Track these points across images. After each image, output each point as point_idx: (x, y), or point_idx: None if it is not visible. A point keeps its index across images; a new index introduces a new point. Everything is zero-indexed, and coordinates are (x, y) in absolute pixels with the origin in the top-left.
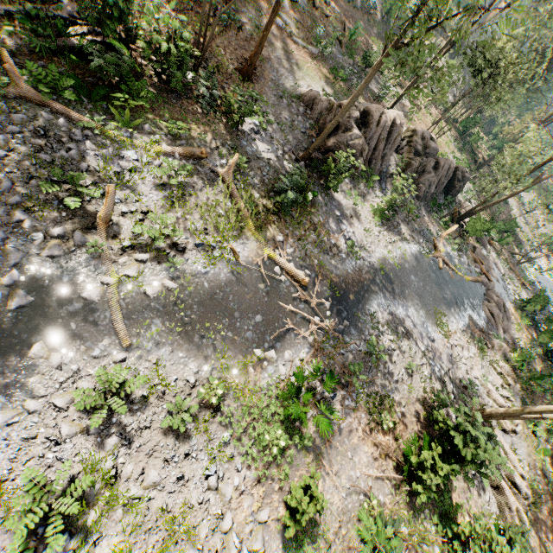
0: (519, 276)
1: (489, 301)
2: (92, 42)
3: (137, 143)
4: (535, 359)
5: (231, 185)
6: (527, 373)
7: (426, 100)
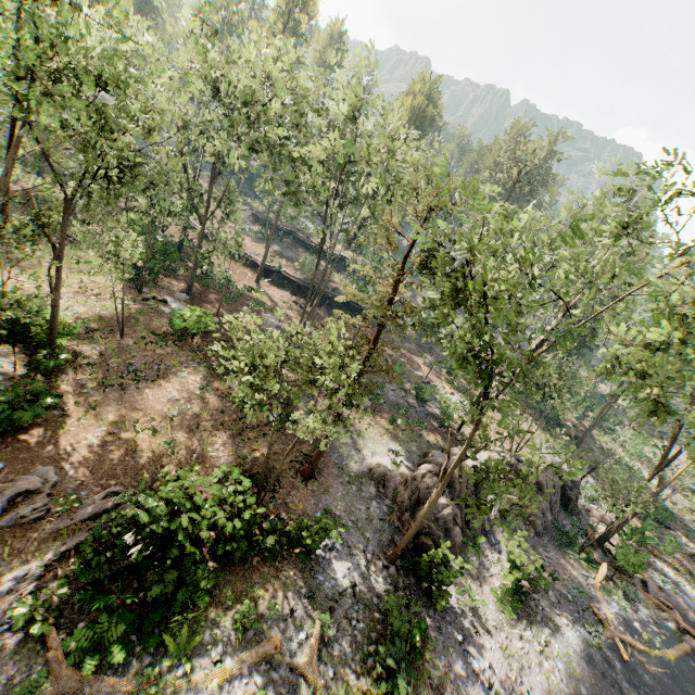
0: None
1: None
2: (151, 556)
3: (195, 676)
4: None
5: (319, 691)
6: None
7: None
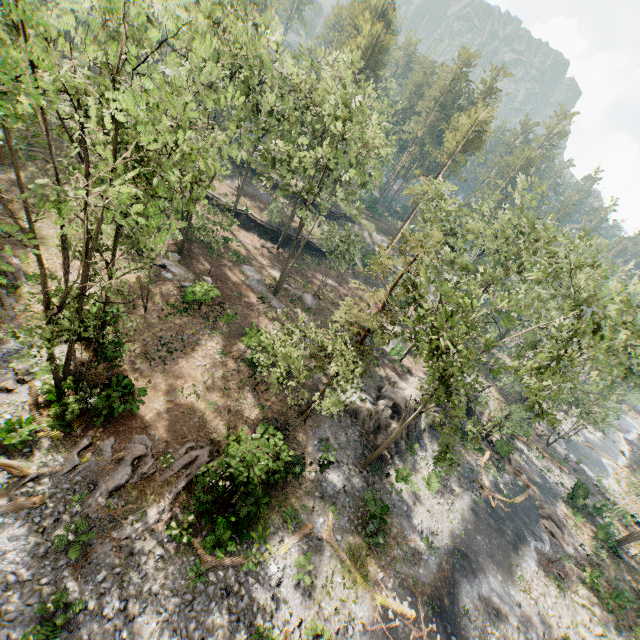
0: (554, 461)
1: (543, 516)
2: (233, 490)
3: (272, 550)
4: (605, 560)
5: (337, 549)
6: (605, 593)
7: None
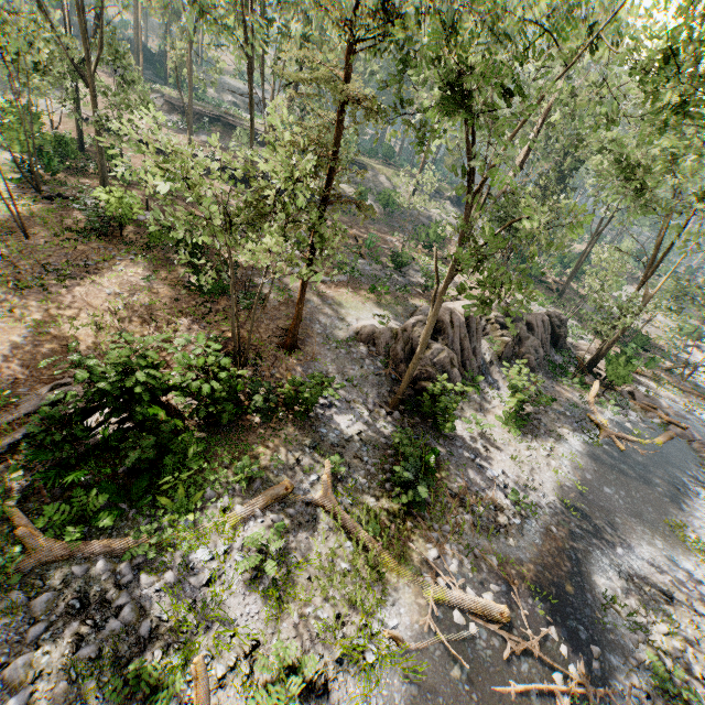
0: (700, 395)
1: None
2: (121, 429)
3: (204, 526)
4: None
5: (339, 515)
6: None
7: None
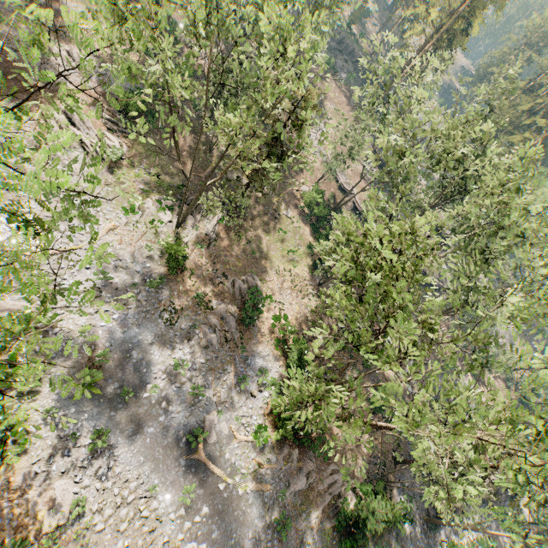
0: None
1: None
2: (356, 520)
3: None
4: None
5: None
6: None
7: (492, 375)
